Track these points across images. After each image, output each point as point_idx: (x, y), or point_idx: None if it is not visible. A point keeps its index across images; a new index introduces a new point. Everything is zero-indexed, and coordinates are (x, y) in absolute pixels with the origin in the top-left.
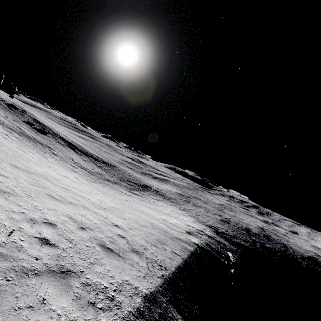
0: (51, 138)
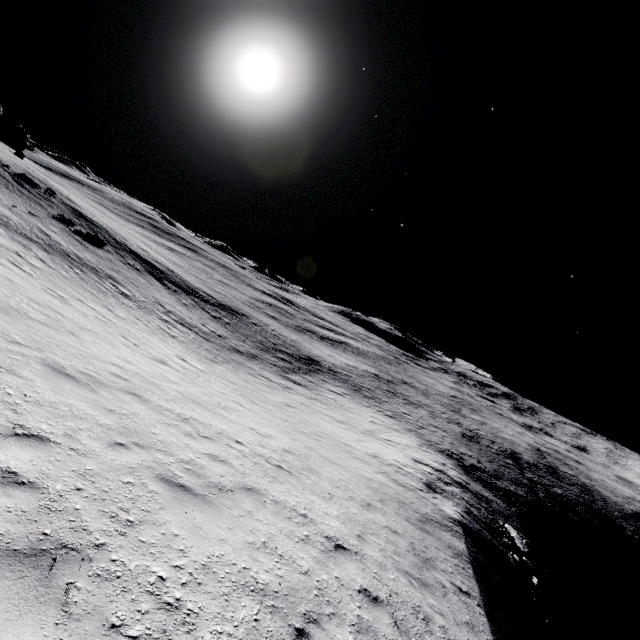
0: (113, 255)
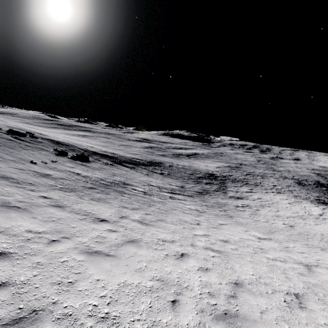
0: (97, 162)
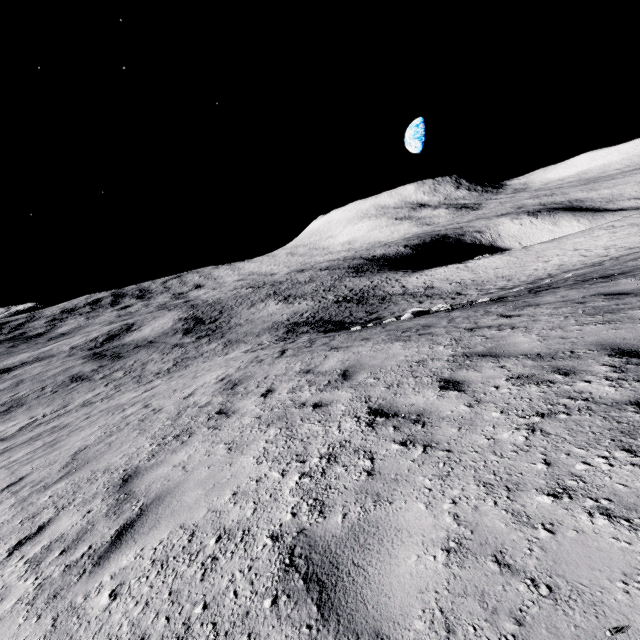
0: None
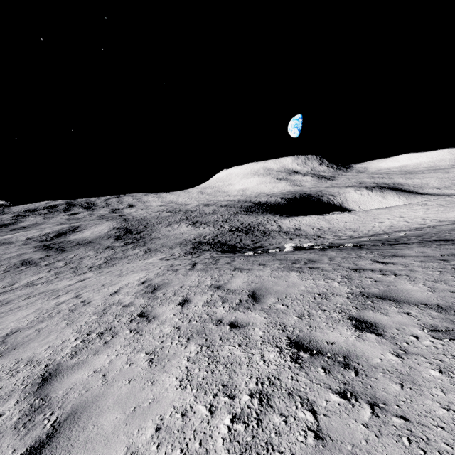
0: None
